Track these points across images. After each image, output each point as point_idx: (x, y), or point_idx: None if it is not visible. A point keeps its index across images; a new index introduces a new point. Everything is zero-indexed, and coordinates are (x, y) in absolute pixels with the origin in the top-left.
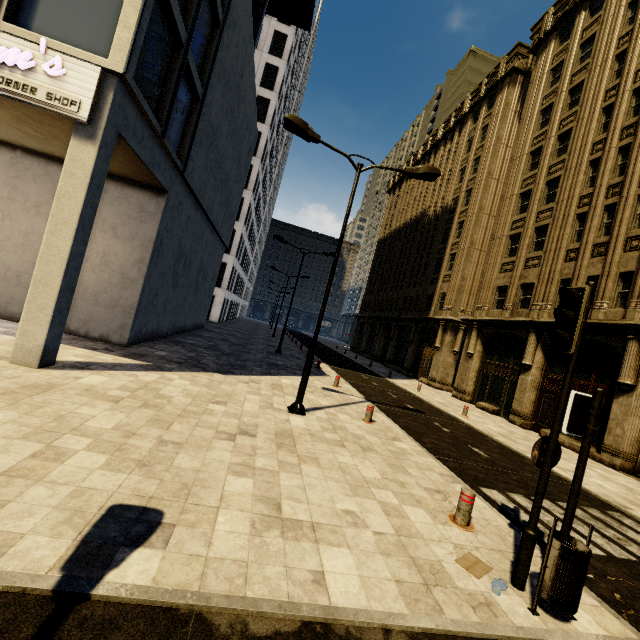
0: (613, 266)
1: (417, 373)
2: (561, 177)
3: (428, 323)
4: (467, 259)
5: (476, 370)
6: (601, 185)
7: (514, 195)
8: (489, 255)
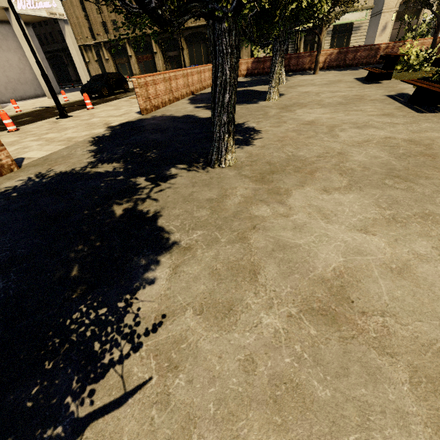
0: None
1: None
2: None
3: None
4: (72, 5)
5: (113, 65)
6: None
7: None
8: (86, 3)
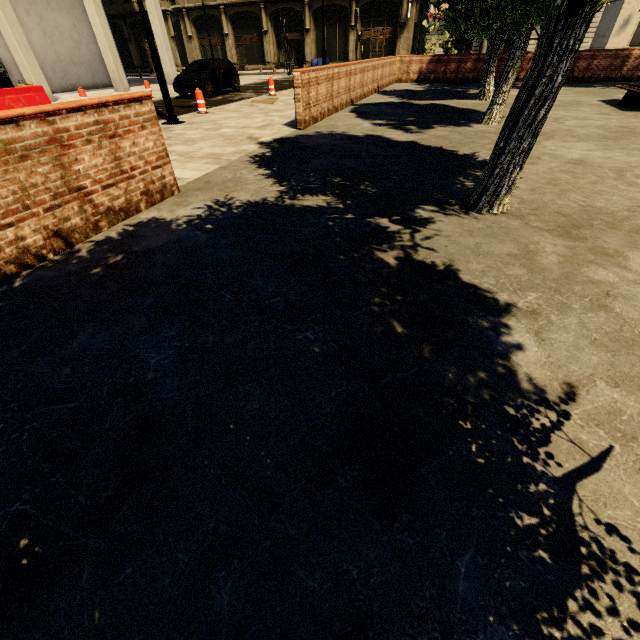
0: None
1: (150, 67)
2: None
3: (137, 17)
4: None
5: (198, 47)
6: None
7: None
8: None
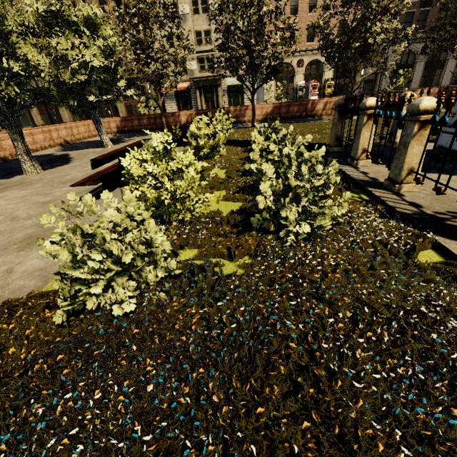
0: None
1: None
2: None
3: None
4: None
5: None
6: None
7: None
8: None
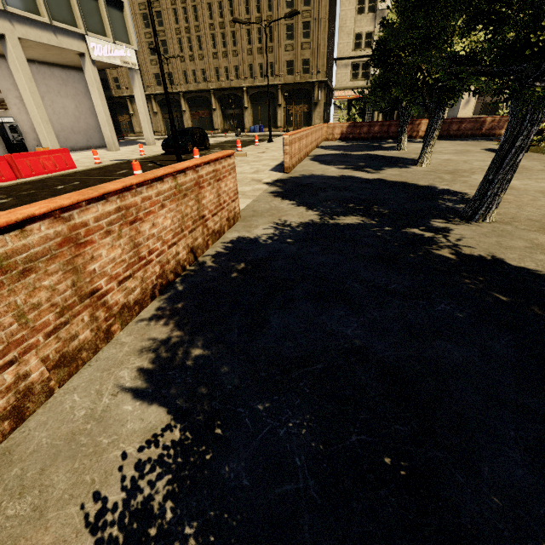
0: (198, 66)
1: (122, 134)
2: (162, 13)
3: (114, 100)
4: None
5: (162, 120)
6: (182, 26)
7: (138, 14)
8: (140, 54)
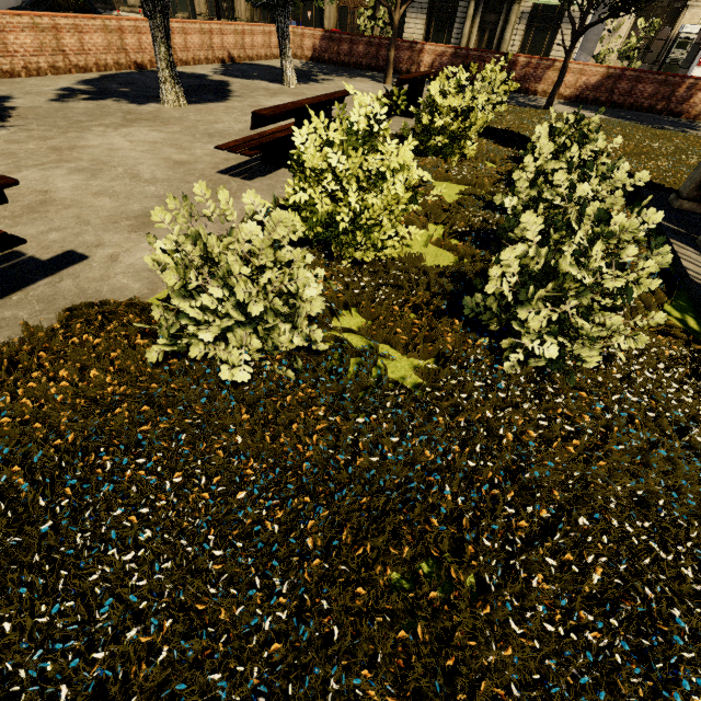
0: None
1: (113, 4)
2: None
3: None
4: None
5: None
6: None
7: None
8: None
